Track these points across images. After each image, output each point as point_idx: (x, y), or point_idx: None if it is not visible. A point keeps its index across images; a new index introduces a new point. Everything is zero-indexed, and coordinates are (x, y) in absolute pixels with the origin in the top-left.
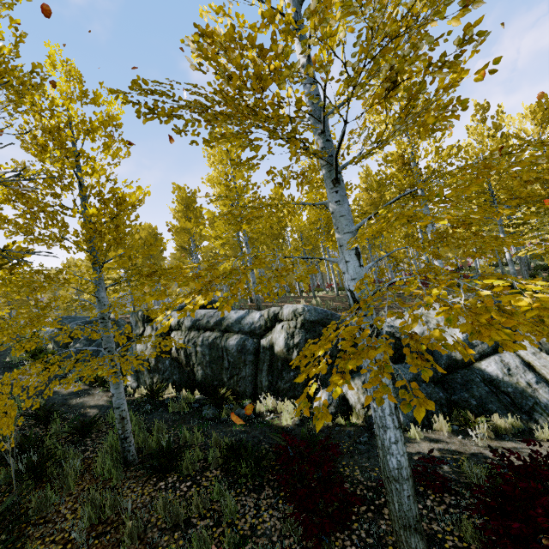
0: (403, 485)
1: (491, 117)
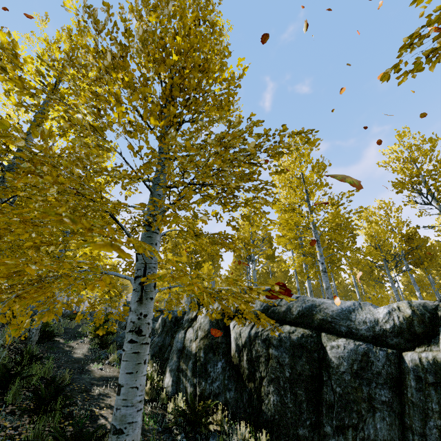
0: None
1: None
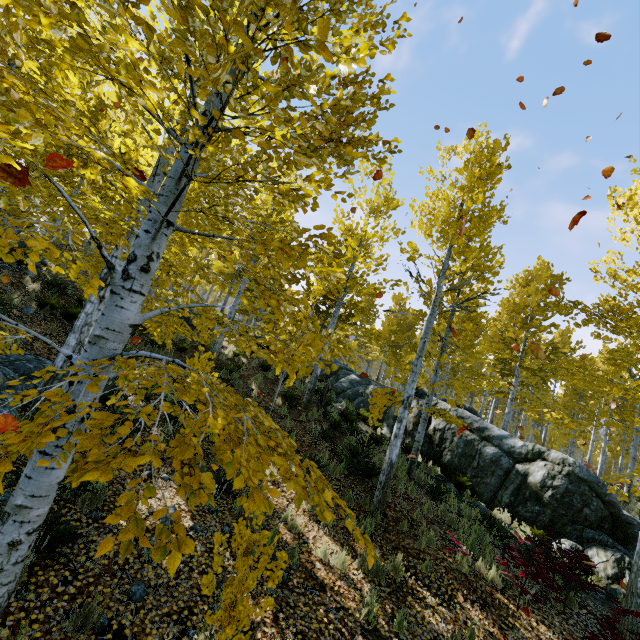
0: None
1: None
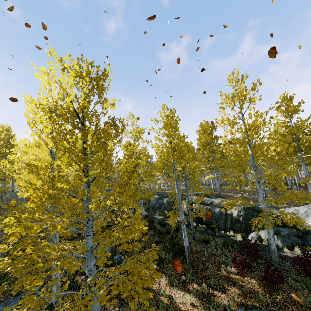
0: (275, 253)
1: None
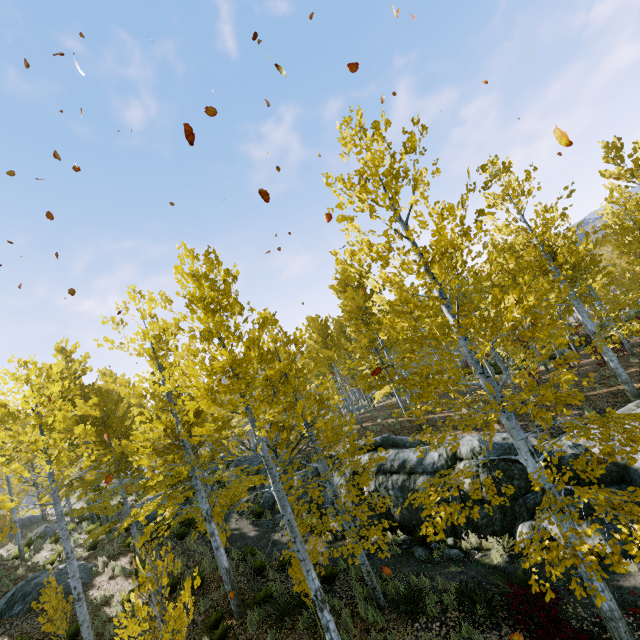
0: (618, 624)
1: (629, 156)
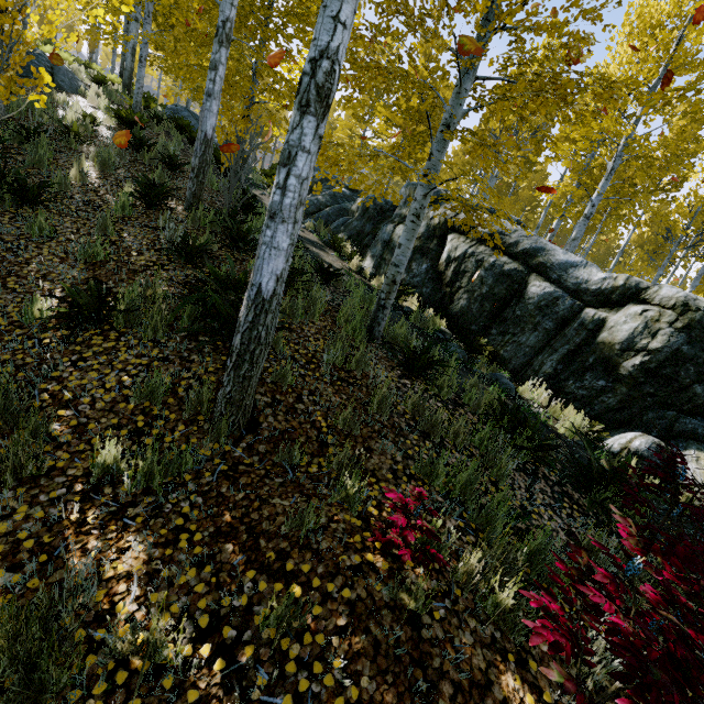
0: None
1: None
